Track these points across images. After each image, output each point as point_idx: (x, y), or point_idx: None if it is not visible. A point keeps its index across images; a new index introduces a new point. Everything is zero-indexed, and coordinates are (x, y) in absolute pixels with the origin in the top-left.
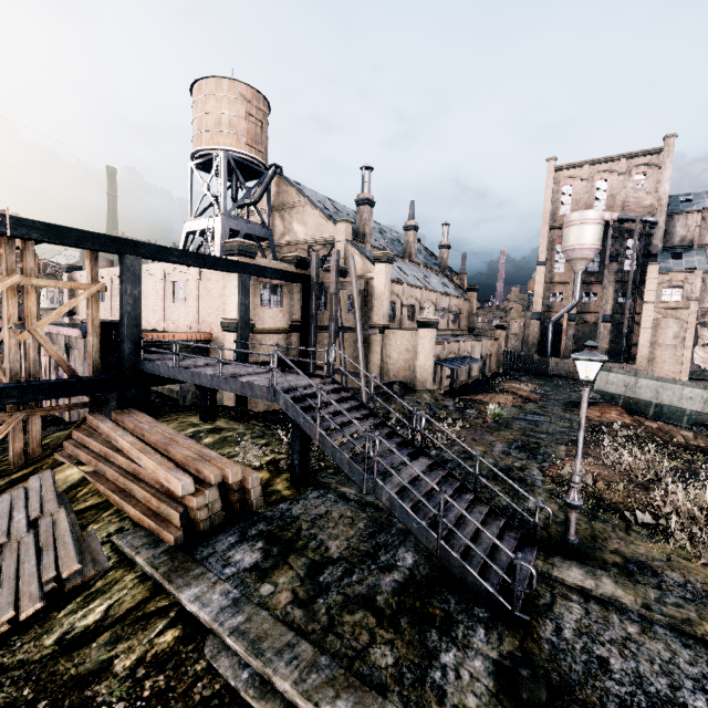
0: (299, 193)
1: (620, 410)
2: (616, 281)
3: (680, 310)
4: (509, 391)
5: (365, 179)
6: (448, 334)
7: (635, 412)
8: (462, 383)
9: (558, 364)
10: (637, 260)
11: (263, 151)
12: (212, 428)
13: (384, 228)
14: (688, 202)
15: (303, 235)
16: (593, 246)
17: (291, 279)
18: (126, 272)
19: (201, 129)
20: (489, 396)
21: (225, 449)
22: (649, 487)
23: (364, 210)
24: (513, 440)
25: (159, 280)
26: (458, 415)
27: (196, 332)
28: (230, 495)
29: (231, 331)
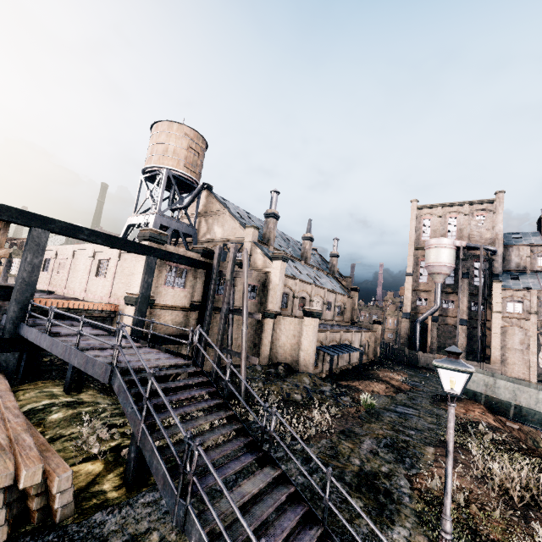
0: (221, 204)
1: (482, 409)
2: (469, 293)
3: (523, 320)
4: (383, 379)
5: (273, 199)
6: (333, 324)
7: (496, 411)
8: (343, 368)
9: (425, 357)
10: (484, 278)
11: (197, 172)
12: (71, 401)
13: (288, 238)
14: (518, 239)
15: (221, 235)
16: (448, 264)
17: (196, 265)
18: (31, 242)
19: (152, 154)
20: (364, 383)
21: (69, 428)
22: (528, 515)
23: (270, 221)
24: (382, 436)
25: (89, 257)
26: (333, 401)
27: (103, 303)
28: (29, 499)
29: (131, 304)
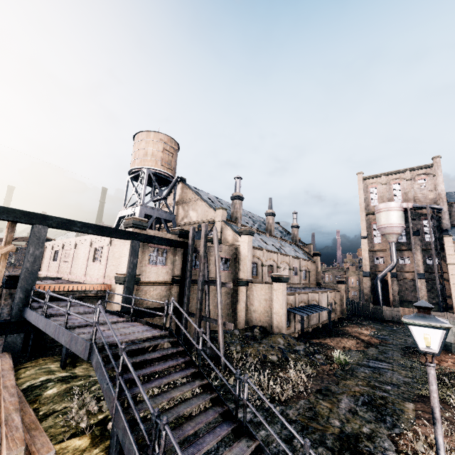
0: (194, 192)
1: (454, 358)
2: (422, 249)
3: None
4: (352, 335)
5: (237, 184)
6: (301, 287)
7: None
8: (314, 326)
9: (390, 311)
10: (434, 234)
11: (172, 169)
12: (66, 376)
13: (254, 215)
14: None
15: (195, 218)
16: (399, 224)
17: (174, 245)
18: (32, 237)
19: (135, 158)
20: (335, 340)
21: (61, 403)
22: None
23: (236, 202)
24: (359, 393)
25: (87, 246)
26: (307, 360)
27: (98, 284)
28: None
29: (120, 283)
